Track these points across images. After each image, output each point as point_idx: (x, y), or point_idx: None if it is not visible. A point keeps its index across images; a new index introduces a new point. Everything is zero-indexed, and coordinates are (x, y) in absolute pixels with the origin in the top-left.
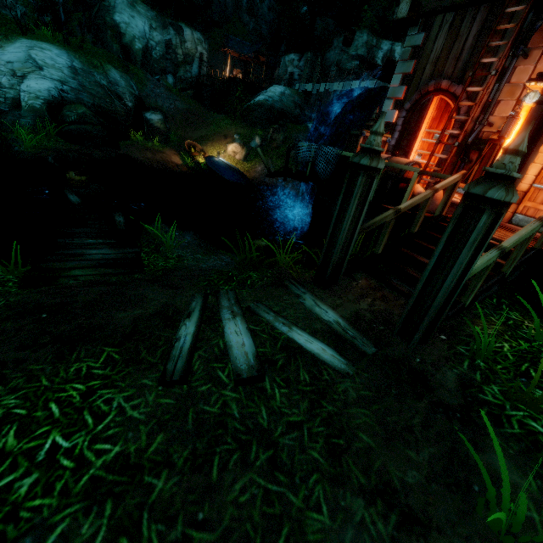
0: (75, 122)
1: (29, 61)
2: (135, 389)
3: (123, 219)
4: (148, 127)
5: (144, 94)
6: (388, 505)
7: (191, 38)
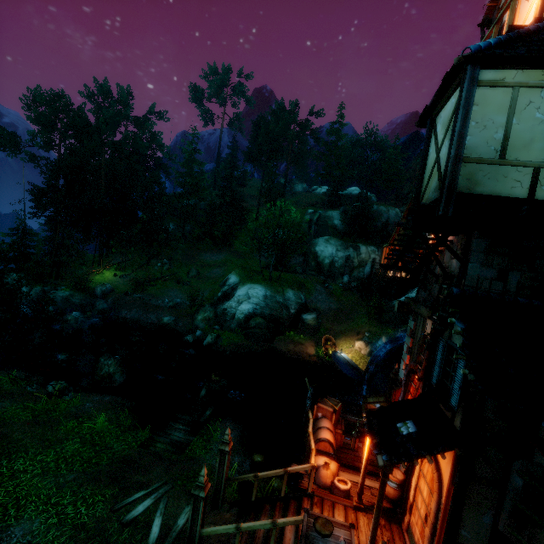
0: (253, 327)
1: (246, 295)
2: (105, 507)
3: (209, 413)
4: (301, 324)
5: (309, 300)
6: None
7: (365, 251)
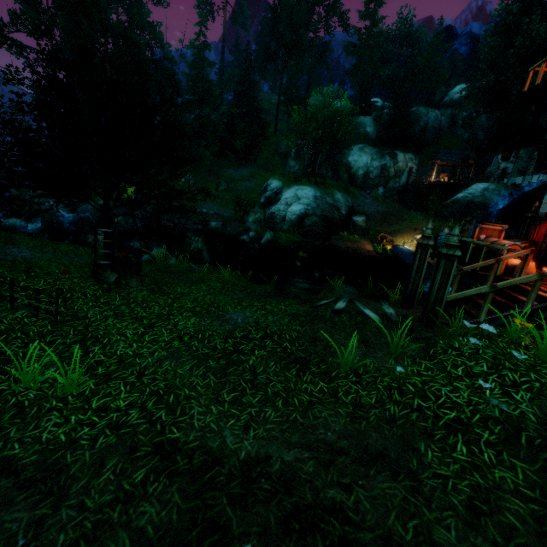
0: (309, 226)
1: (295, 196)
2: (302, 306)
3: (318, 275)
4: (353, 226)
5: (356, 204)
6: (363, 343)
7: (403, 159)
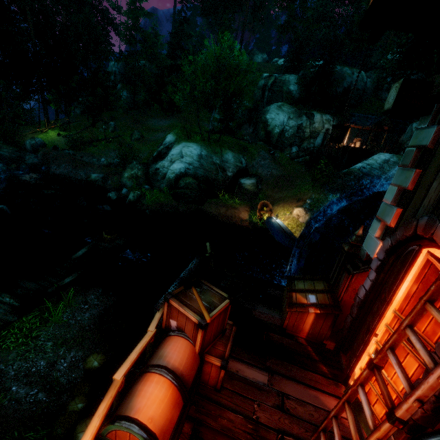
0: (182, 187)
1: (179, 154)
2: None
3: (69, 280)
4: (238, 189)
5: (250, 165)
6: None
7: (319, 120)
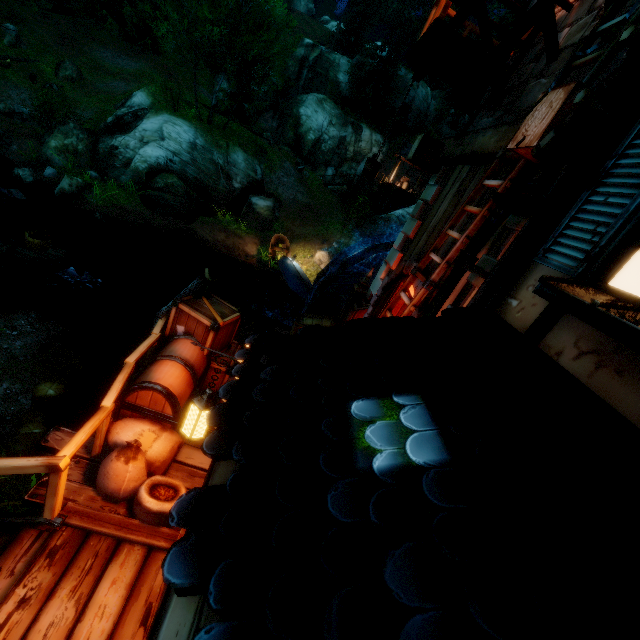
0: (160, 189)
1: (158, 132)
2: None
3: None
4: (246, 210)
5: (268, 179)
6: None
7: (368, 139)
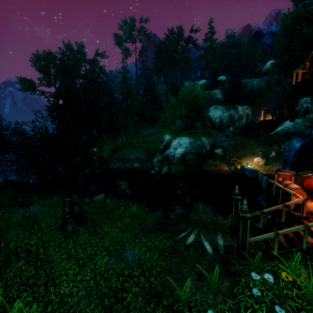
0: (188, 160)
1: (178, 144)
2: (169, 240)
3: (189, 200)
4: (215, 155)
5: (215, 142)
6: (198, 275)
7: (241, 109)
